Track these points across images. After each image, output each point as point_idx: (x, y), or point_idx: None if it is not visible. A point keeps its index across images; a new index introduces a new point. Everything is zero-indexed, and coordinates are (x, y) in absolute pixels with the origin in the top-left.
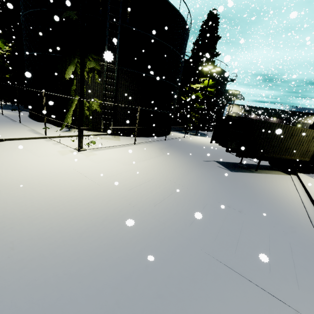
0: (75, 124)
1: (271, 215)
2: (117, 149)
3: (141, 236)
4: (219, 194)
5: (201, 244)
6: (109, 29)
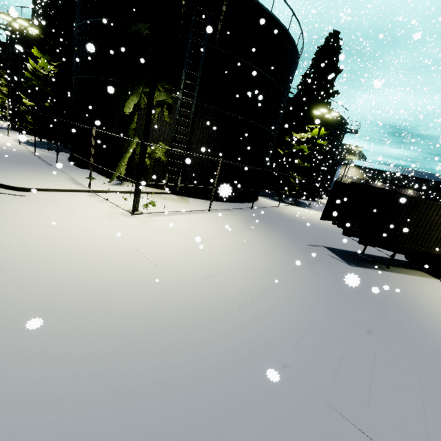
0: (129, 175)
1: (418, 344)
2: (186, 217)
3: (221, 359)
4: (334, 300)
5: (314, 382)
6: (190, 50)
